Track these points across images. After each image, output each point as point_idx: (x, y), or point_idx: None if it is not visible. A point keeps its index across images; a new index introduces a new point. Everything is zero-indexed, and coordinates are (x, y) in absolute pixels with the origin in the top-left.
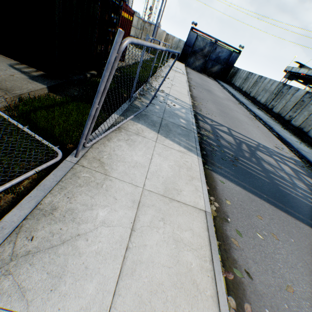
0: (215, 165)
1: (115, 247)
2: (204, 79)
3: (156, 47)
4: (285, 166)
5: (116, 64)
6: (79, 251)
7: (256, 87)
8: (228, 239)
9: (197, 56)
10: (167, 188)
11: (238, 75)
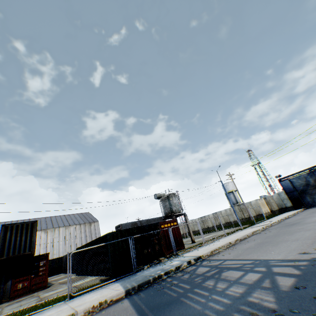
0: (137, 294)
1: None
2: None
3: (93, 246)
4: (256, 274)
5: (71, 259)
6: None
7: None
8: None
9: (309, 192)
10: (78, 305)
11: None
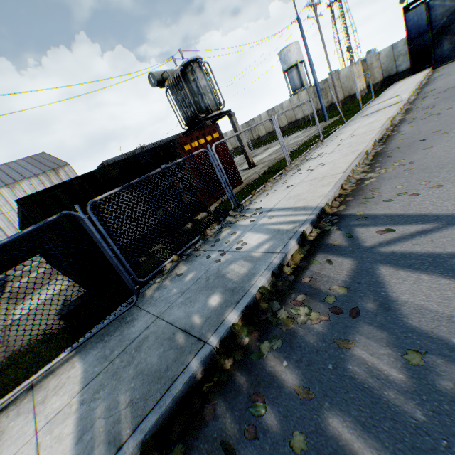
0: None
1: None
2: None
3: None
4: None
5: None
6: None
7: None
8: None
9: (454, 30)
10: None
11: None
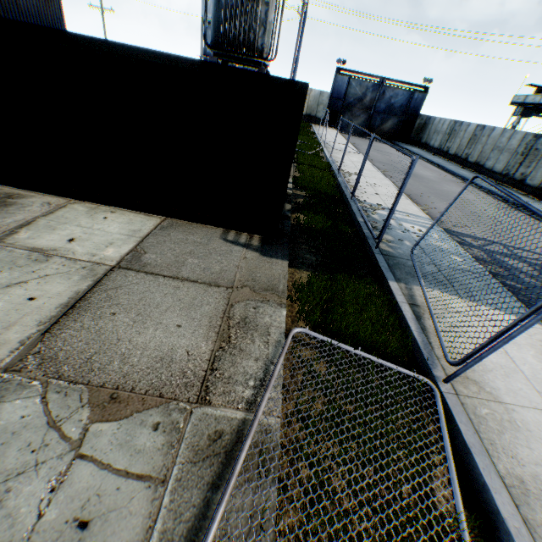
0: None
1: None
2: (381, 150)
3: None
4: None
5: None
6: None
7: (478, 145)
8: None
9: (353, 112)
10: None
11: (431, 129)
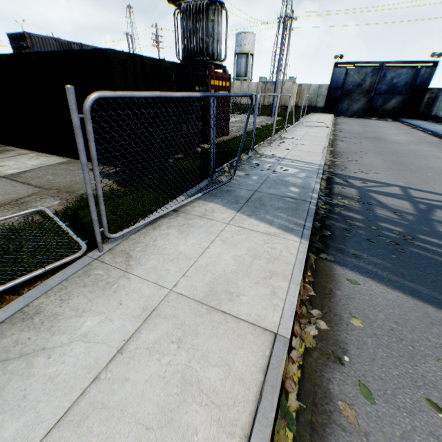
0: (345, 252)
1: (79, 374)
2: (368, 125)
3: (171, 94)
4: None
5: (90, 127)
6: (31, 371)
7: None
8: (330, 400)
9: (352, 97)
10: (213, 291)
11: (441, 100)
